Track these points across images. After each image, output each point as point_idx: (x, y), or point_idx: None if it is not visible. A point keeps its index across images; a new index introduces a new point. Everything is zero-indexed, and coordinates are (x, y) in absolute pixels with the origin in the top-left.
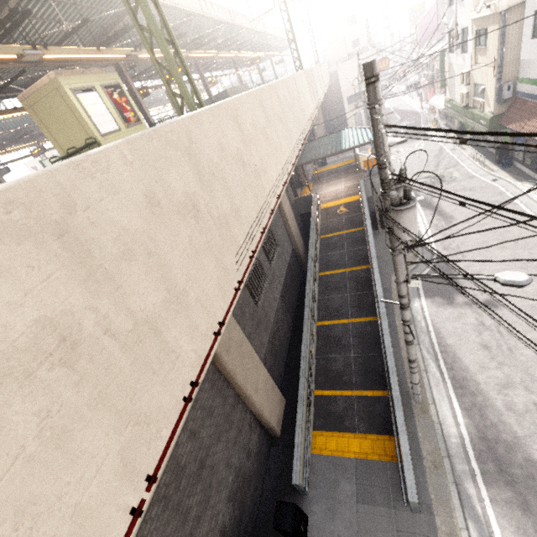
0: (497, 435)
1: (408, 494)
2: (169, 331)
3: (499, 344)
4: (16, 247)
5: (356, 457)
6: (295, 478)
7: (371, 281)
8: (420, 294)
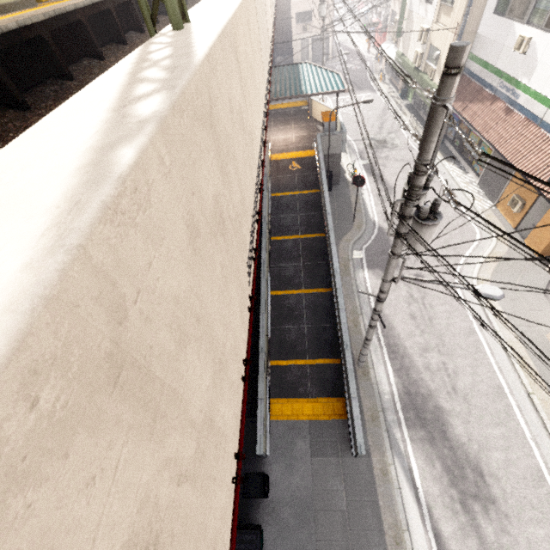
0: (417, 389)
1: (358, 449)
2: (219, 411)
3: (423, 315)
4: (61, 466)
5: (309, 419)
6: (260, 449)
7: (323, 251)
8: (364, 266)
